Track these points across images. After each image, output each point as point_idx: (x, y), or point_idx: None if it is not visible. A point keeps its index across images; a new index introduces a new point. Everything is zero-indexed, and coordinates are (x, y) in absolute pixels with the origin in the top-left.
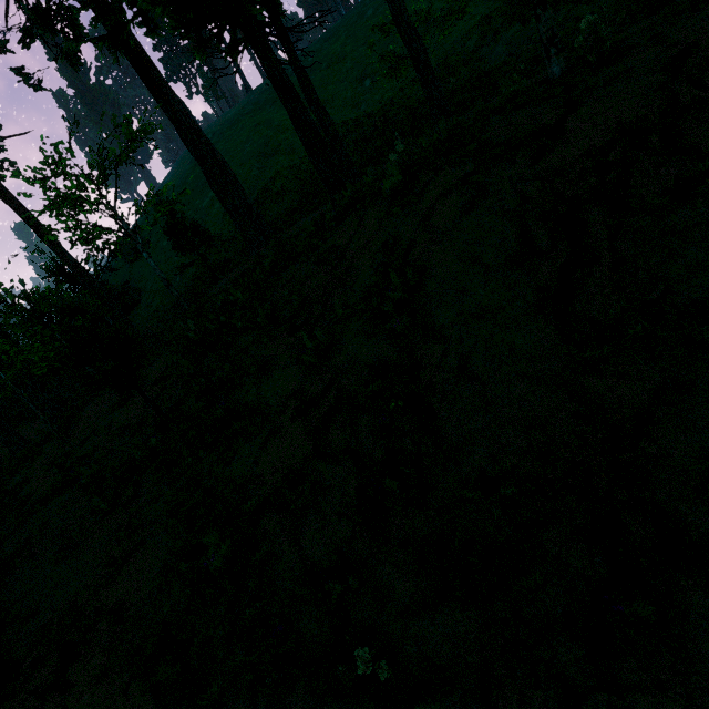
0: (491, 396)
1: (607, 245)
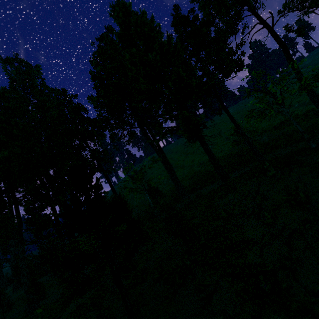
0: None
1: None
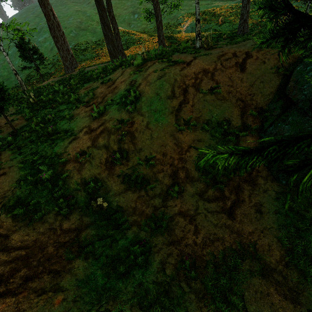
0: (153, 135)
1: (192, 99)
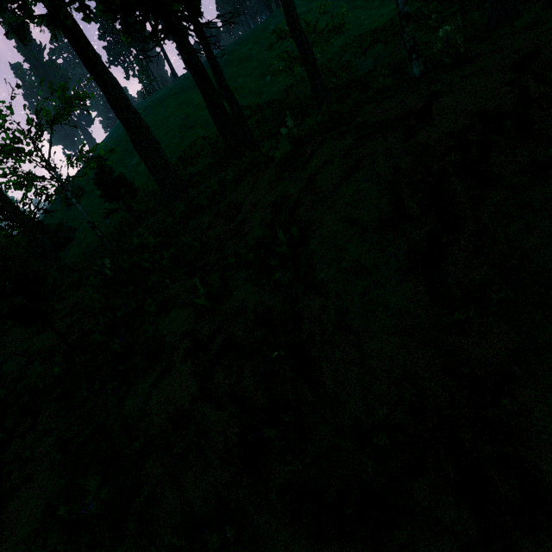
0: (366, 348)
1: (471, 214)
